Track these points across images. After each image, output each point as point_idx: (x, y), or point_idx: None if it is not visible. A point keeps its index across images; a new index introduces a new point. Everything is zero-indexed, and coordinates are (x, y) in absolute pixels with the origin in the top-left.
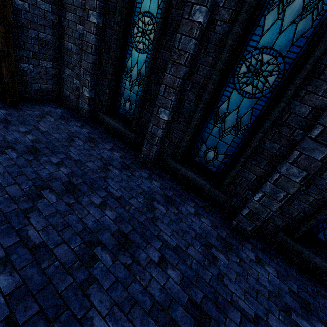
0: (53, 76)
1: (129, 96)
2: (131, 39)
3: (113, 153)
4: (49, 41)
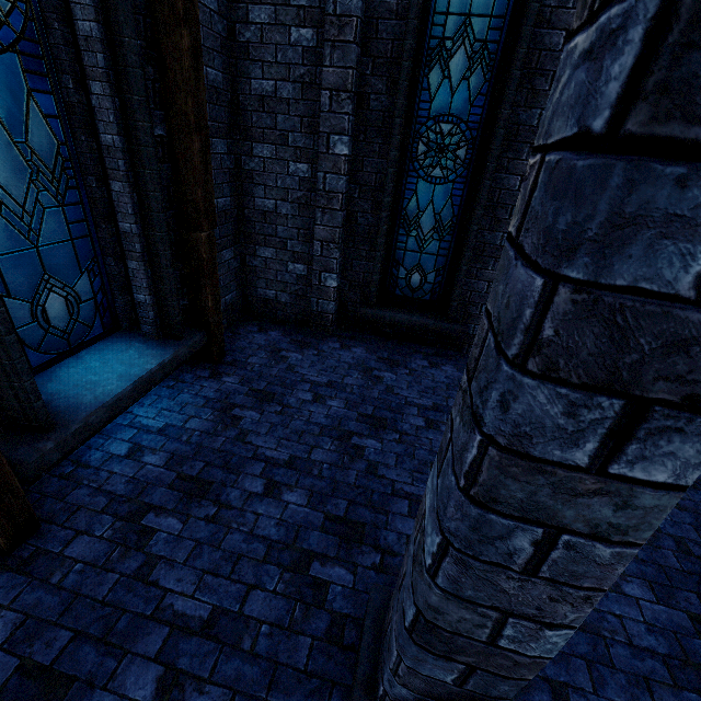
0: (236, 272)
1: (418, 261)
2: (412, 164)
3: (442, 369)
4: (228, 209)
